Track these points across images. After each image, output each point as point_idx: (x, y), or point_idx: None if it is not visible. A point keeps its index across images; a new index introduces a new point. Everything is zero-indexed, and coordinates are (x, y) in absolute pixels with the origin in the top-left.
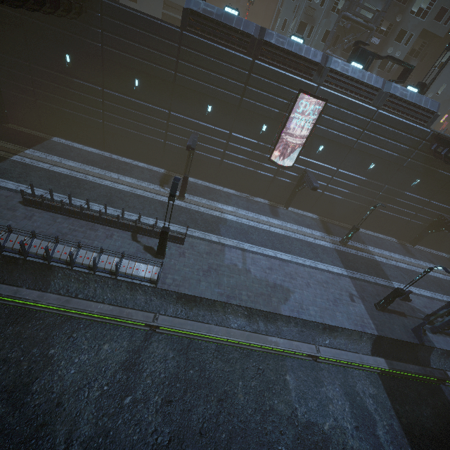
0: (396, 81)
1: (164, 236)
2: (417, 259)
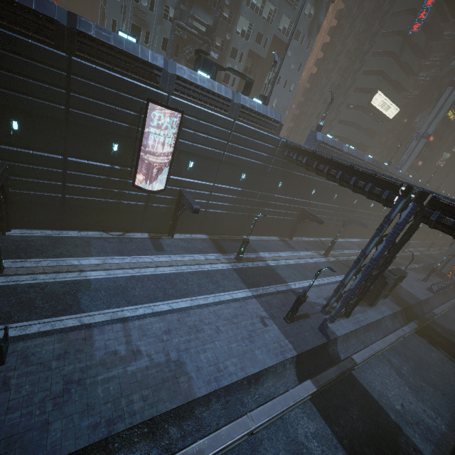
0: (242, 93)
1: None
2: (297, 251)
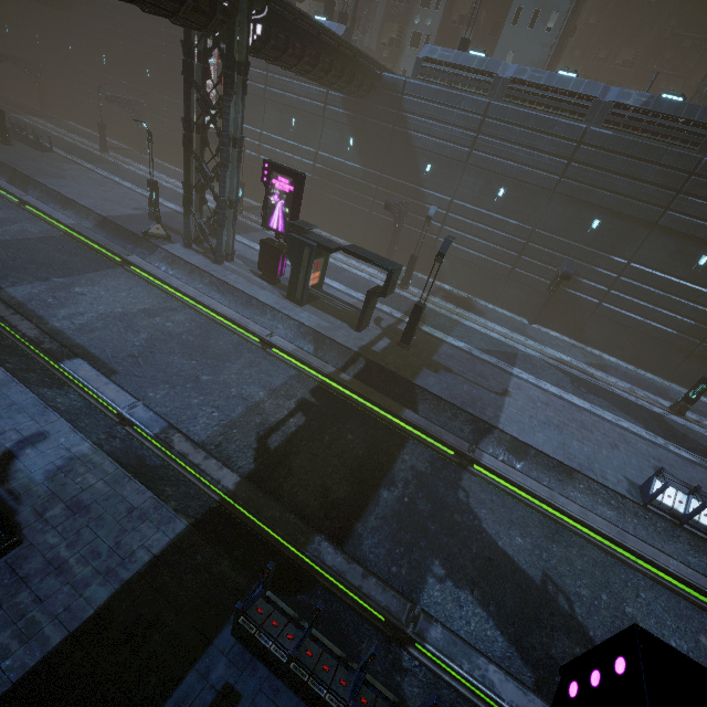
0: None
1: None
2: (353, 260)
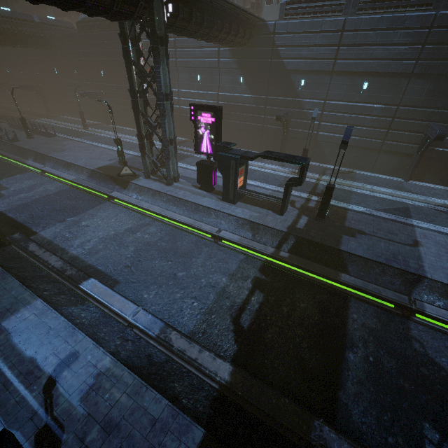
0: None
1: (22, 122)
2: (258, 162)
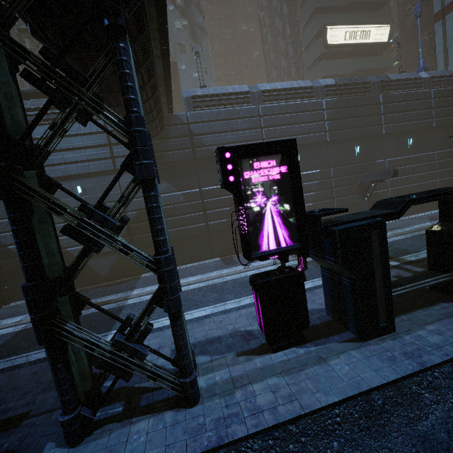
0: None
1: None
2: (237, 266)
